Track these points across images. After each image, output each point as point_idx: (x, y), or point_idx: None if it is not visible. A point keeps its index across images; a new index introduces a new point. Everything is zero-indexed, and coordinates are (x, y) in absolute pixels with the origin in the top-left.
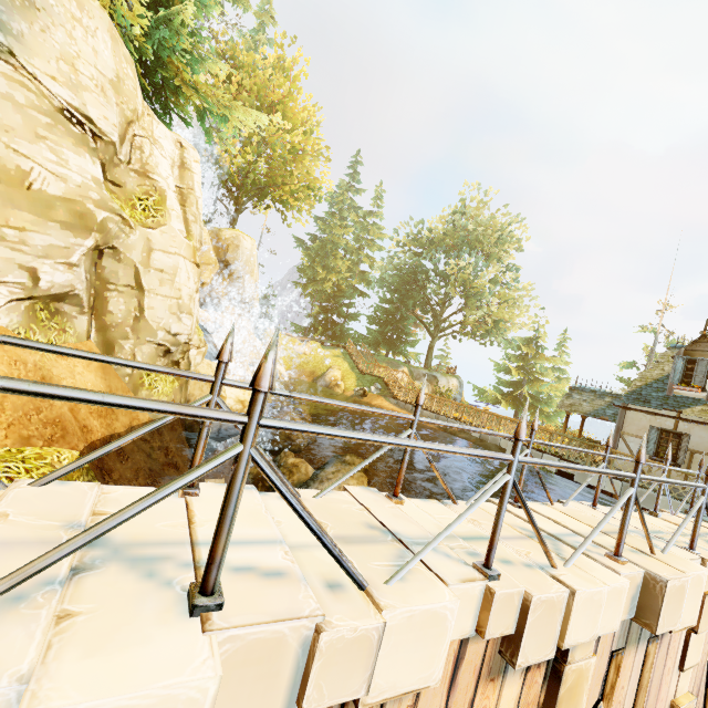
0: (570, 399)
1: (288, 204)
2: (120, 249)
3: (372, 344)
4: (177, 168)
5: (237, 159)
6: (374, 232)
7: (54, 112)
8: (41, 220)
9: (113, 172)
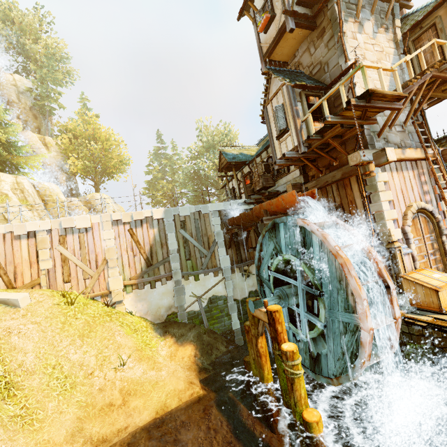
0: None
1: (114, 172)
2: None
3: None
4: (15, 184)
5: (79, 166)
6: (178, 163)
7: None
8: None
9: None
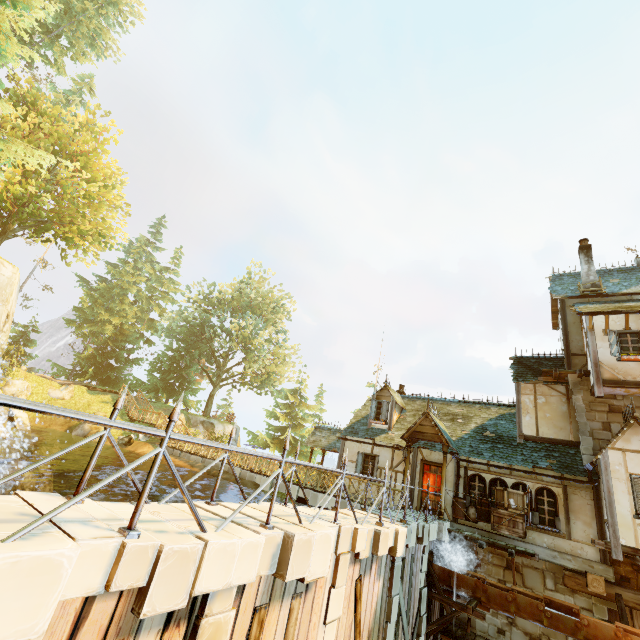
0: (314, 436)
1: (72, 242)
2: None
3: (151, 391)
4: None
5: (14, 187)
6: (169, 286)
7: None
8: None
9: None
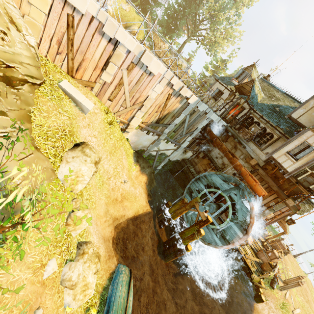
0: (209, 78)
1: None
2: None
3: (160, 26)
4: None
5: None
6: None
7: None
8: None
9: None
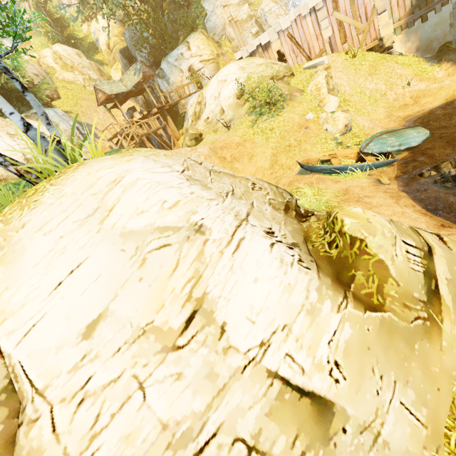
0: None
1: None
2: (259, 16)
3: None
4: None
5: None
6: None
7: (237, 4)
8: (247, 23)
9: (249, 2)
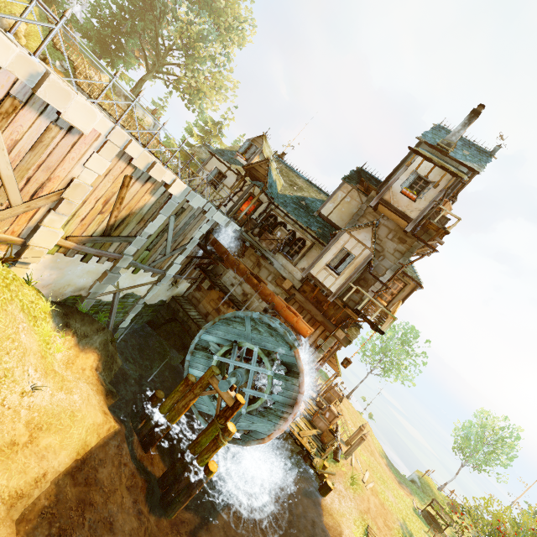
0: (199, 149)
1: None
2: None
3: (84, 36)
4: None
5: None
6: None
7: None
8: None
9: None
